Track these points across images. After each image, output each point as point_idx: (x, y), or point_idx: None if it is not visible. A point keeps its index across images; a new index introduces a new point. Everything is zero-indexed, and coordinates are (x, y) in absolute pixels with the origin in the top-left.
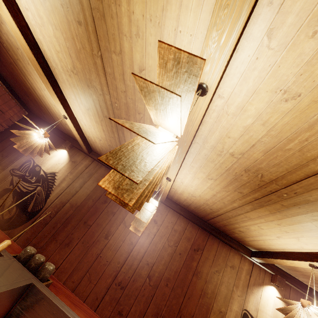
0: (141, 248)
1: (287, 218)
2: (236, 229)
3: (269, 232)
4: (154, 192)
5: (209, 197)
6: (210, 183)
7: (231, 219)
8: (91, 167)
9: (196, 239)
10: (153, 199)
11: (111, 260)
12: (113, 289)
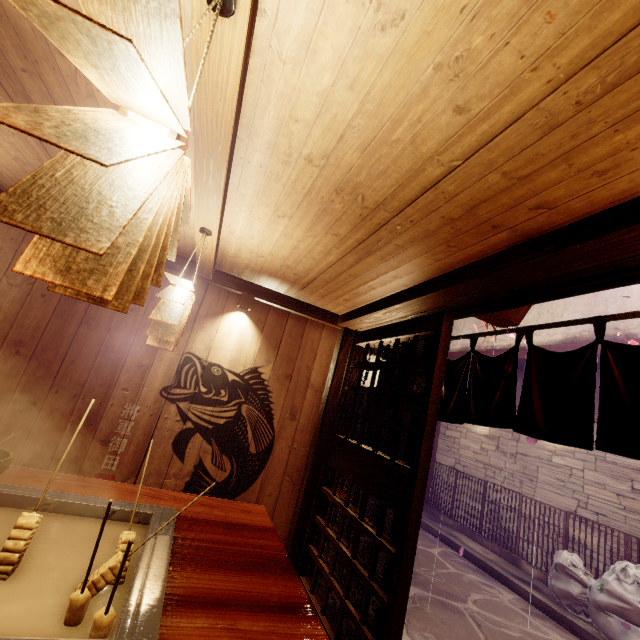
0: None
1: None
2: None
3: None
4: None
5: None
6: None
7: None
8: None
9: None
10: None
11: None
12: None
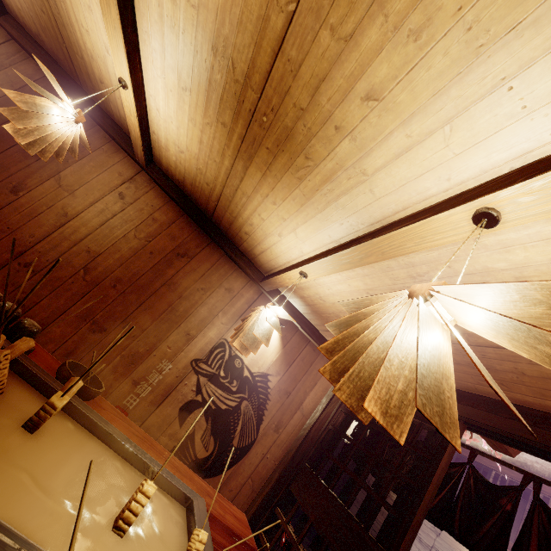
0: (82, 227)
1: (278, 183)
2: (242, 229)
3: (270, 226)
4: (132, 145)
5: (197, 149)
6: (187, 102)
7: (232, 206)
8: (2, 51)
9: (187, 241)
10: (49, 75)
11: (17, 228)
12: (13, 270)
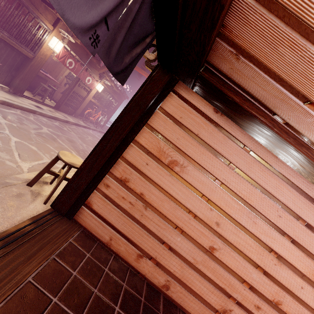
0: None
1: None
2: None
3: None
4: None
5: None
6: None
7: None
8: None
9: None
10: None
11: None
12: None
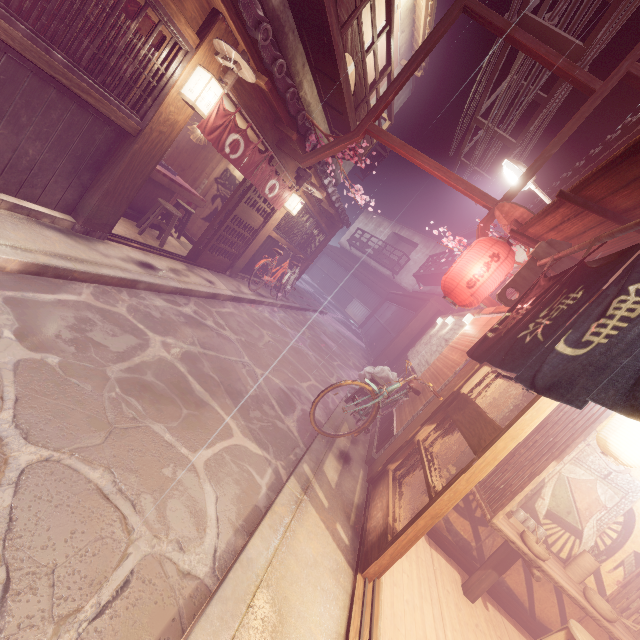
0: None
1: None
2: None
3: None
4: None
5: None
6: None
7: None
8: None
9: None
10: None
11: None
12: None
